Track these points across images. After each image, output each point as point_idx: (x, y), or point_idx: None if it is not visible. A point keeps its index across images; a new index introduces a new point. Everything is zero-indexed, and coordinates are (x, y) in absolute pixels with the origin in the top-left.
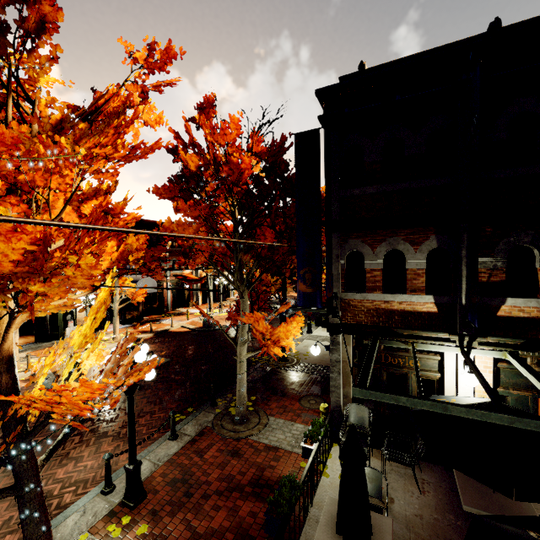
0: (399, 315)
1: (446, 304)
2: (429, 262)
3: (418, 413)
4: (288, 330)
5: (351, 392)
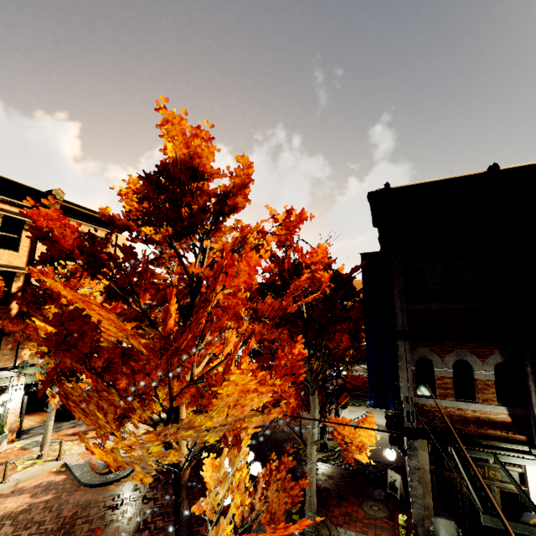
0: (474, 424)
1: (519, 415)
2: (495, 374)
3: (523, 535)
4: (371, 435)
5: (432, 503)
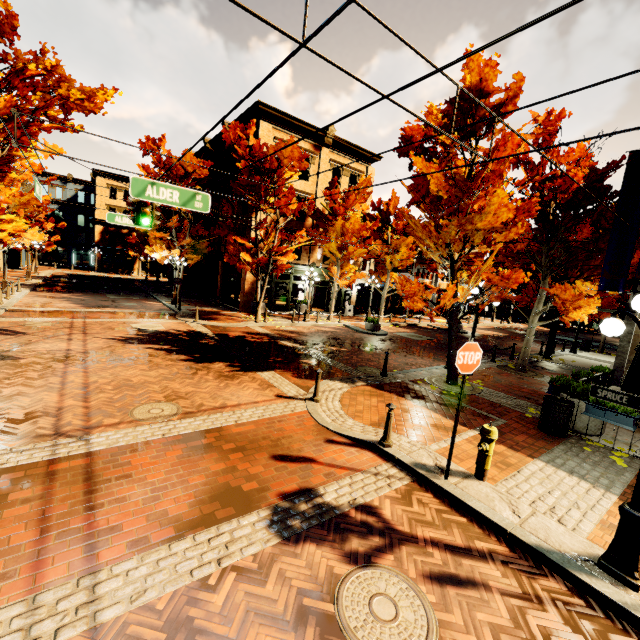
0: None
1: None
2: None
3: None
4: (589, 301)
5: None
